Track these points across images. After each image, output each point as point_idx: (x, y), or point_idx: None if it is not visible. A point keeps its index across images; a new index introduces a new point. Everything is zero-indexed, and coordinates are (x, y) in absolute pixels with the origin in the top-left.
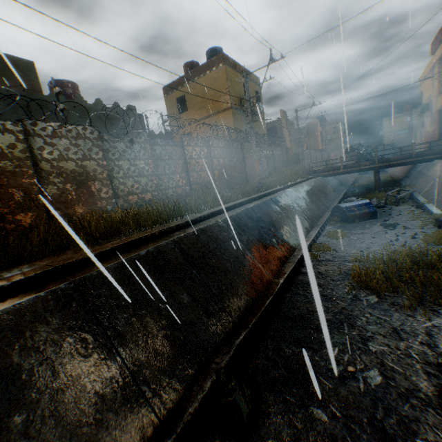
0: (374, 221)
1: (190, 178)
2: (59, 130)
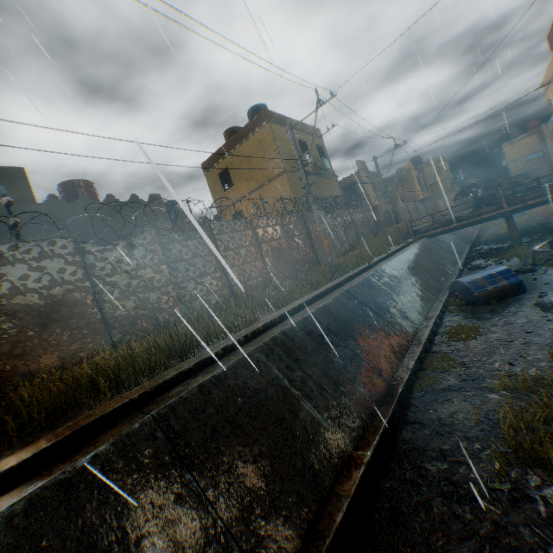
0: (522, 298)
1: (229, 277)
2: (10, 253)
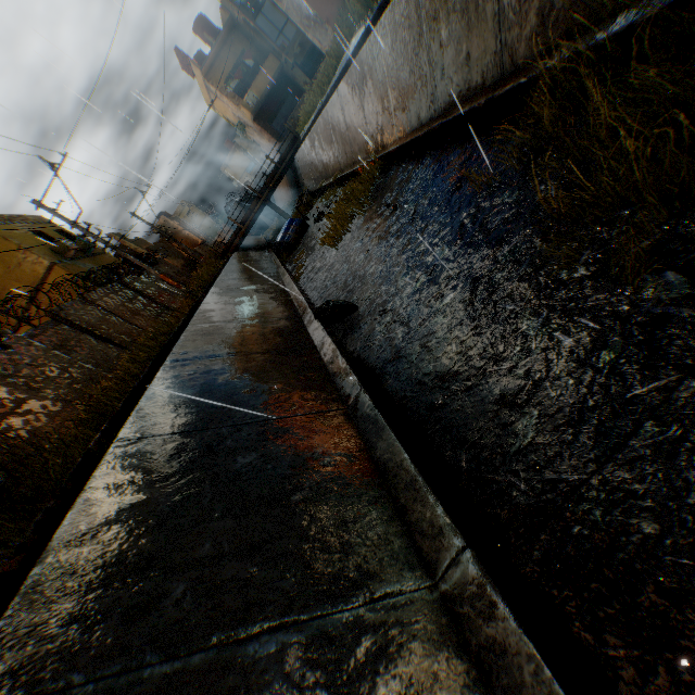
0: (310, 228)
1: (118, 342)
2: None
